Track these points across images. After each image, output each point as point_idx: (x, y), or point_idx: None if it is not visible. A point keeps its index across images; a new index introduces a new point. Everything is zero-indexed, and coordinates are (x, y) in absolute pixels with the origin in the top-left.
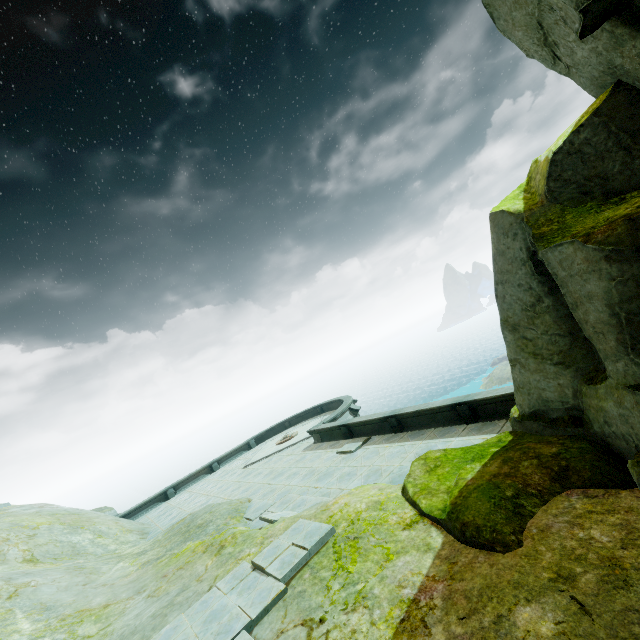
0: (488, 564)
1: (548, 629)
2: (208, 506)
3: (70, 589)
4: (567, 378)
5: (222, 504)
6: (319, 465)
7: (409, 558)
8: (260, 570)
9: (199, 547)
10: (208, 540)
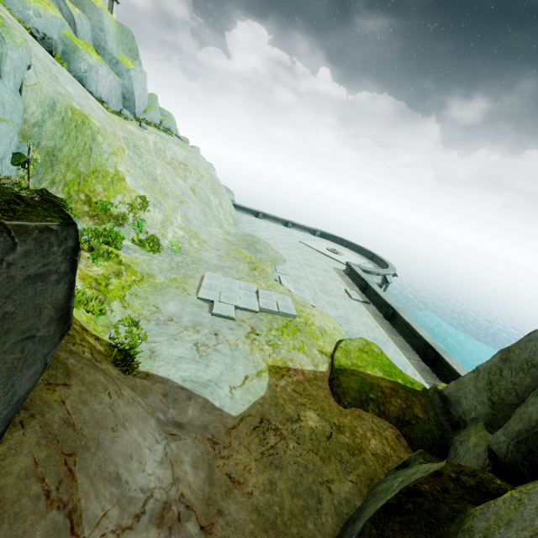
0: (325, 395)
1: (311, 424)
2: (267, 243)
3: (198, 220)
4: (483, 410)
5: (273, 250)
6: (330, 284)
7: (305, 359)
8: (257, 295)
9: (248, 258)
10: (253, 259)
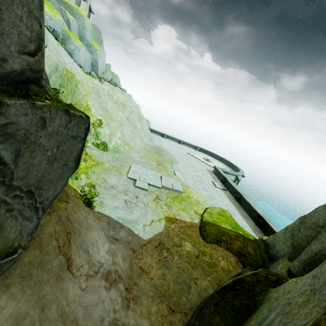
0: (196, 235)
1: (187, 249)
2: (168, 152)
3: (129, 135)
4: (287, 250)
5: (171, 155)
6: (203, 178)
7: (186, 215)
8: (161, 179)
9: (156, 159)
10: (159, 160)
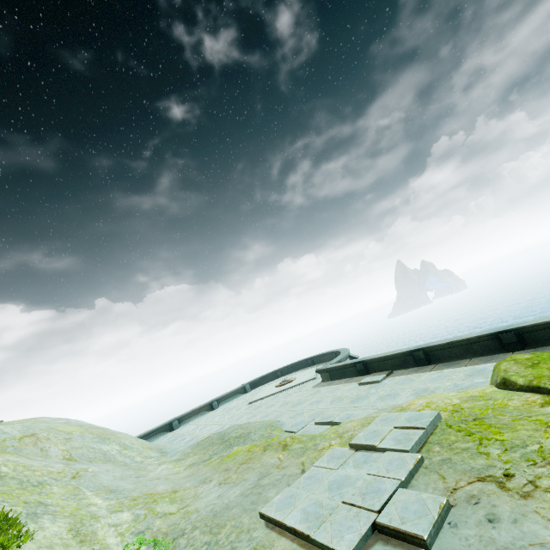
0: None
1: None
2: (233, 426)
3: (125, 479)
4: None
5: (252, 422)
6: (343, 393)
7: None
8: (366, 450)
9: (254, 448)
10: (261, 443)
